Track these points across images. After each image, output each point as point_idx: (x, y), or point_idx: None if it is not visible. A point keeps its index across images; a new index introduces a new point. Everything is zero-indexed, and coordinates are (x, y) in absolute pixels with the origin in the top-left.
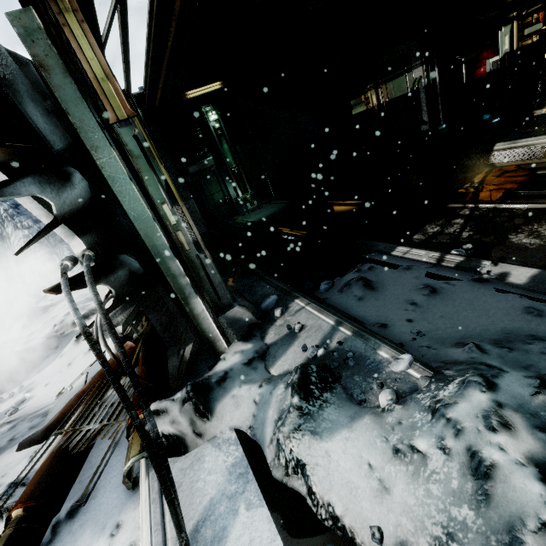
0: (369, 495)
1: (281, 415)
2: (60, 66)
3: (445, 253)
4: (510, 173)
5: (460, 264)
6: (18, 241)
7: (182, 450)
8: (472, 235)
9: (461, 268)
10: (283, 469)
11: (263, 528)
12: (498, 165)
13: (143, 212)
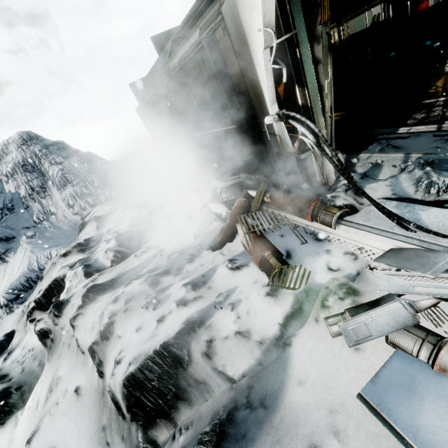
0: None
1: (419, 179)
2: None
3: (441, 124)
4: None
5: None
6: (57, 174)
7: (356, 211)
8: None
9: None
10: (435, 195)
11: (439, 212)
12: None
13: (314, 84)
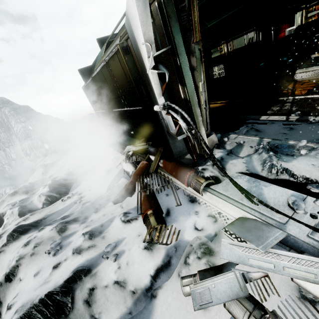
0: (316, 171)
1: (264, 160)
2: (175, 17)
3: (288, 116)
4: (307, 83)
5: (298, 119)
6: (20, 130)
7: (219, 181)
8: (297, 108)
9: (299, 120)
10: (275, 174)
11: (277, 189)
12: (298, 80)
13: (191, 85)
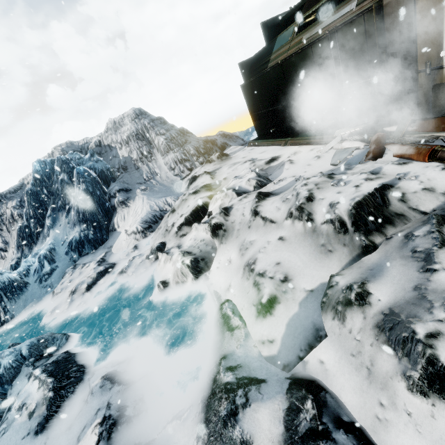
0: None
1: None
2: None
3: None
4: None
5: None
6: (162, 142)
7: None
8: None
9: None
10: None
11: None
12: None
13: None
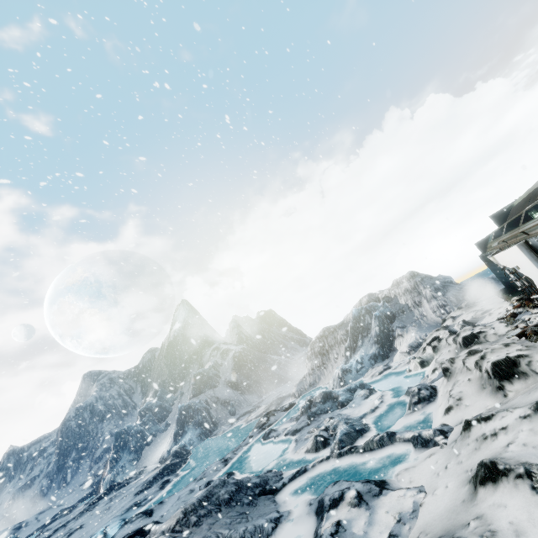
0: None
1: None
2: None
3: None
4: None
5: None
6: (427, 294)
7: None
8: None
9: None
10: None
11: None
12: None
13: None
